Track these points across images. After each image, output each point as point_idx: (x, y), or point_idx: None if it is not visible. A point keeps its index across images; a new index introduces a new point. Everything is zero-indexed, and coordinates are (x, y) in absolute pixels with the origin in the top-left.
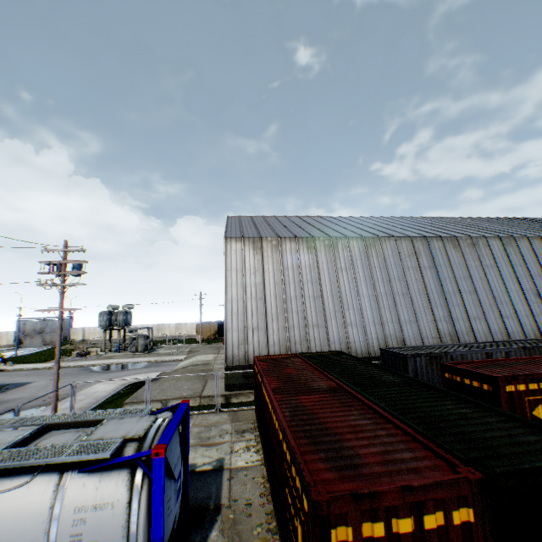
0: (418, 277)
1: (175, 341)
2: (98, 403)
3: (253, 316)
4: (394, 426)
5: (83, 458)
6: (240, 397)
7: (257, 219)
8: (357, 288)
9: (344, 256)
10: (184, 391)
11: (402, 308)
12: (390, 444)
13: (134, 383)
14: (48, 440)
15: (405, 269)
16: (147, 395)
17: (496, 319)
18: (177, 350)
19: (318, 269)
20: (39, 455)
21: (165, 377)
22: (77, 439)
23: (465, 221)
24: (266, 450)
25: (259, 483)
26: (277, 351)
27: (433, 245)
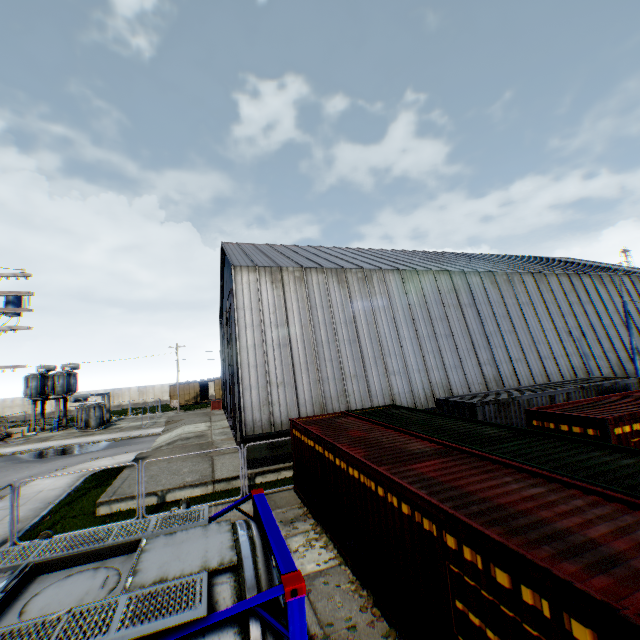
0: (460, 316)
1: (140, 410)
2: (50, 508)
3: (277, 368)
4: (580, 491)
5: (156, 627)
6: (267, 475)
7: (262, 247)
8: (398, 329)
9: (380, 291)
10: (186, 476)
11: (446, 352)
12: (609, 517)
13: (98, 471)
14: (45, 598)
15: (446, 307)
16: (140, 487)
17: (536, 360)
18: (148, 421)
19: (353, 308)
20: (54, 638)
21: (148, 458)
22: (105, 585)
23: (489, 257)
24: (345, 544)
25: (351, 593)
26: (310, 411)
27: (471, 280)
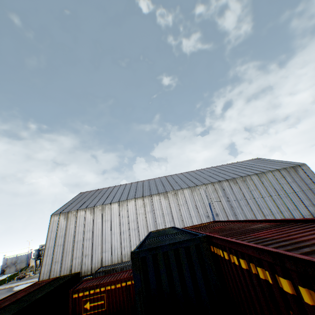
0: (144, 218)
1: None
2: None
3: (57, 255)
4: None
5: None
6: None
7: (90, 193)
8: (111, 230)
9: (107, 213)
10: None
11: (133, 237)
12: None
13: None
14: None
15: (137, 215)
16: None
17: None
18: None
19: (93, 223)
20: None
21: None
22: None
23: (196, 173)
24: None
25: None
26: (65, 273)
27: (154, 198)
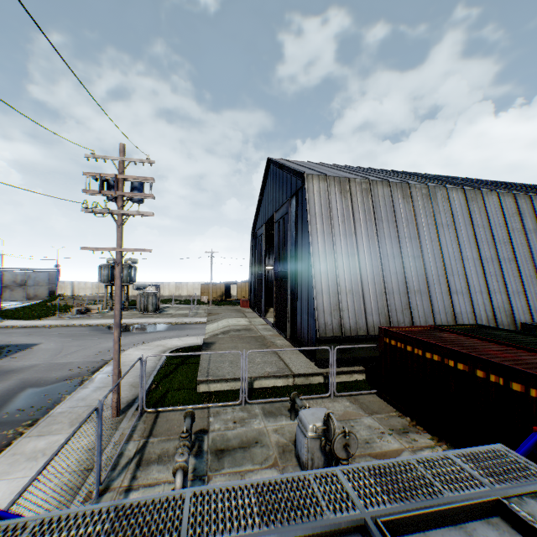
0: (523, 241)
1: (177, 301)
2: (151, 378)
3: (346, 276)
4: None
5: None
6: (340, 376)
7: (308, 163)
8: (460, 249)
9: (443, 209)
10: (263, 366)
11: (508, 276)
12: None
13: (174, 350)
14: None
15: (508, 231)
16: (243, 374)
17: None
18: (191, 311)
19: (416, 223)
20: None
21: (216, 344)
22: None
23: (530, 186)
24: None
25: None
26: (376, 321)
27: (535, 205)
